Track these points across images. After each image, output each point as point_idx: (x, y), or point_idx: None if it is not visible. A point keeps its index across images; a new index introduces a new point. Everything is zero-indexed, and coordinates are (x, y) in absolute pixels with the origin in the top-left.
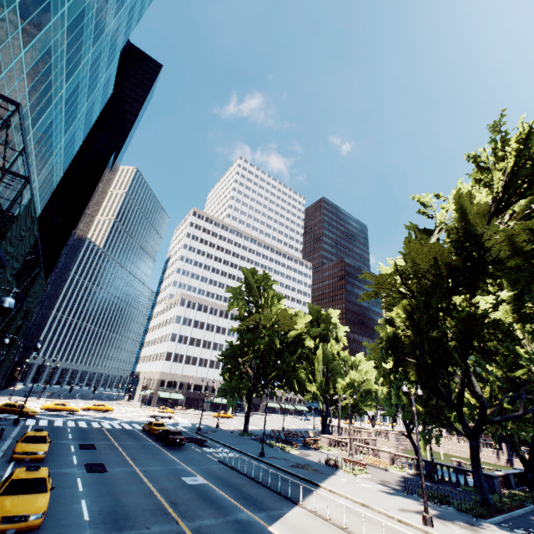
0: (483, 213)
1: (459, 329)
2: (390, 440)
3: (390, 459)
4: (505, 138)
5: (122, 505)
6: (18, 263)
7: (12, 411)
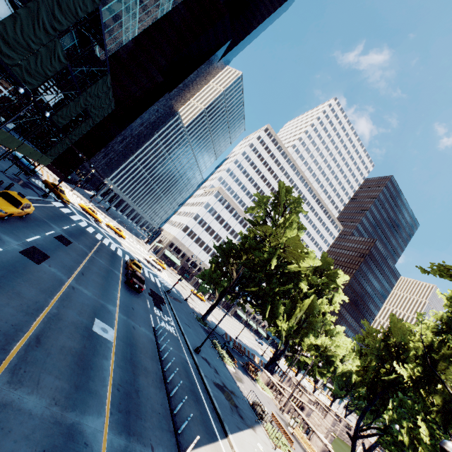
0: None
1: None
2: (326, 420)
3: (321, 450)
4: None
5: None
6: (64, 18)
7: (54, 191)
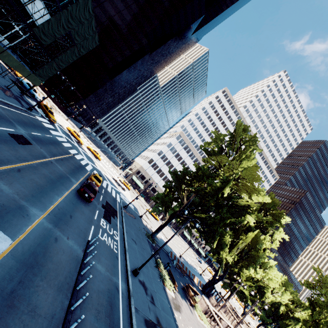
0: None
1: None
2: None
3: None
4: None
5: None
6: None
7: (44, 110)
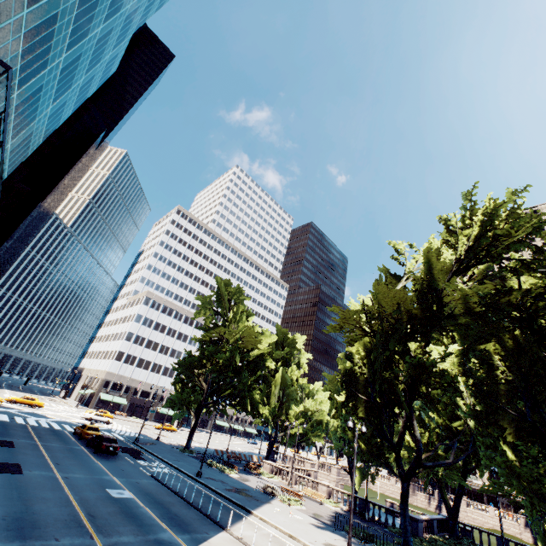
0: (446, 270)
1: (409, 373)
2: (332, 474)
3: (327, 493)
4: (474, 207)
5: (32, 512)
6: None
7: None
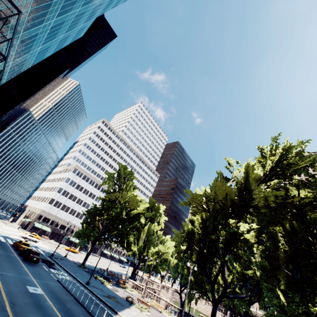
0: (257, 179)
1: (227, 238)
2: (169, 294)
3: (165, 305)
4: (277, 145)
5: None
6: None
7: None
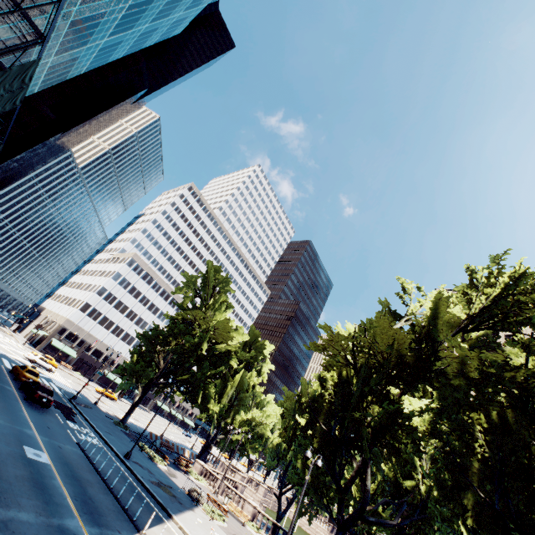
0: (453, 324)
1: (381, 418)
2: (258, 493)
3: (252, 514)
4: (500, 270)
5: None
6: None
7: None
